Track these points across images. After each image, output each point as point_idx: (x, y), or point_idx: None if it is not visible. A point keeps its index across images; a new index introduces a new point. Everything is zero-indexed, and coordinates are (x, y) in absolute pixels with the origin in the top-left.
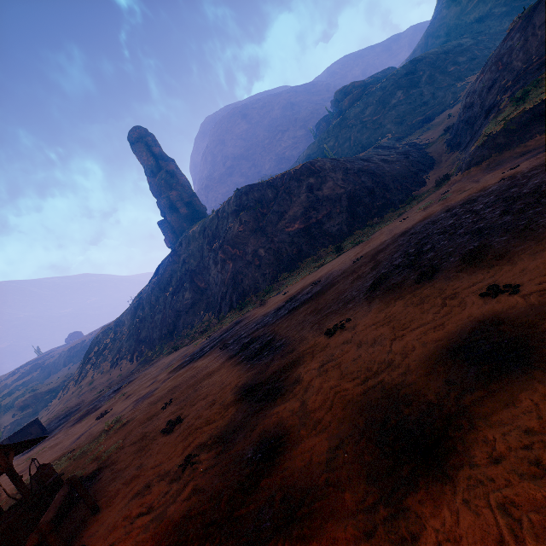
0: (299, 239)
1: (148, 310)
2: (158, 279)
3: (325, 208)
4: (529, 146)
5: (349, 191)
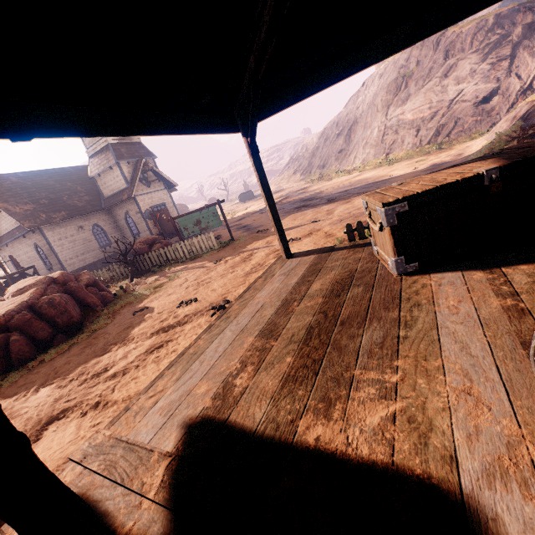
0: (401, 130)
1: (323, 141)
2: (341, 114)
3: (436, 105)
4: (476, 147)
5: (469, 90)
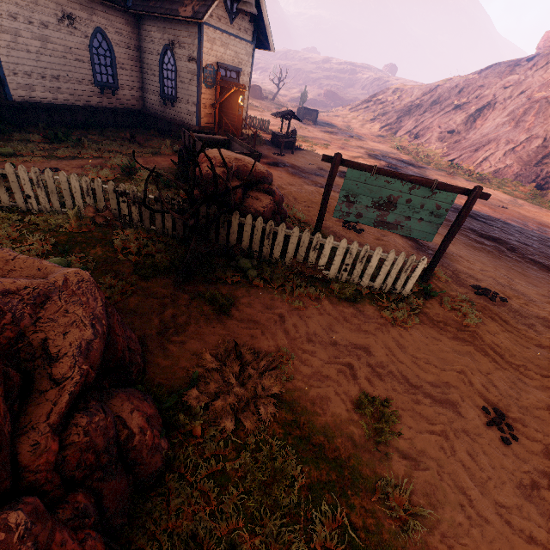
0: None
1: (430, 102)
2: (472, 79)
3: None
4: None
5: None
